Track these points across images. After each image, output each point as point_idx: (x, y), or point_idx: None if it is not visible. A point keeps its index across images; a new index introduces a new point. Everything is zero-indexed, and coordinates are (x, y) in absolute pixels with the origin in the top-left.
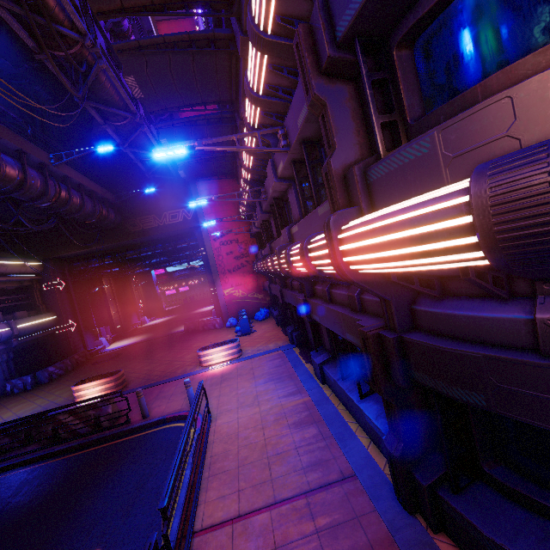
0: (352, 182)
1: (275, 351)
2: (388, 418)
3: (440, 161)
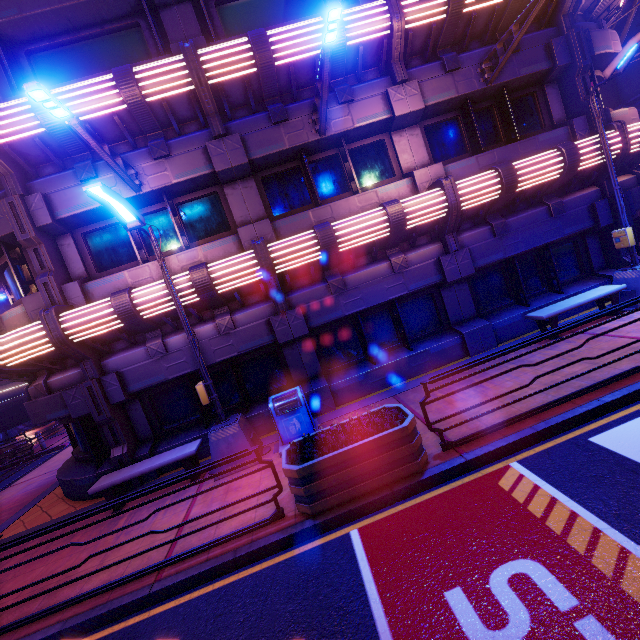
0: None
1: None
2: None
3: None
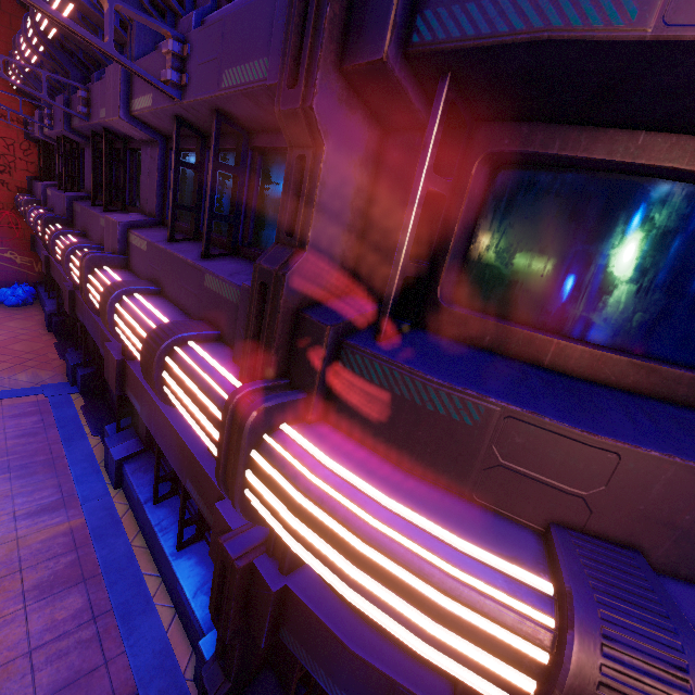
0: (313, 347)
1: (29, 395)
2: (221, 646)
3: (481, 452)
